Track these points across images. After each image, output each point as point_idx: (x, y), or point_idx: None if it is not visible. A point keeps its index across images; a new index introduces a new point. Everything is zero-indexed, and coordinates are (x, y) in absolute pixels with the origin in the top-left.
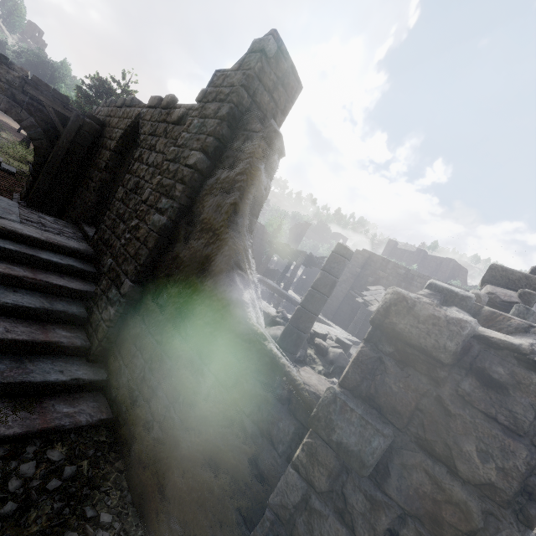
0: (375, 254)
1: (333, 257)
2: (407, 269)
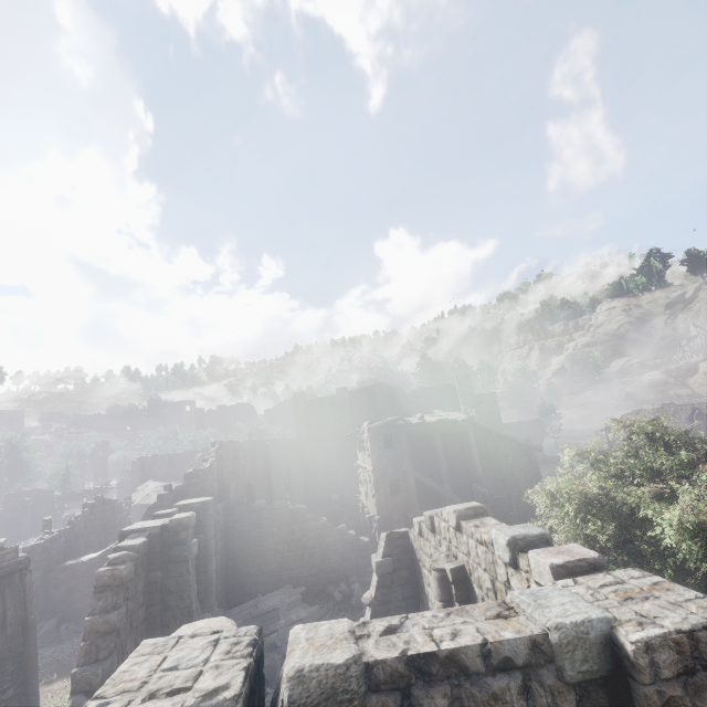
0: (146, 456)
1: (43, 525)
2: (169, 455)
